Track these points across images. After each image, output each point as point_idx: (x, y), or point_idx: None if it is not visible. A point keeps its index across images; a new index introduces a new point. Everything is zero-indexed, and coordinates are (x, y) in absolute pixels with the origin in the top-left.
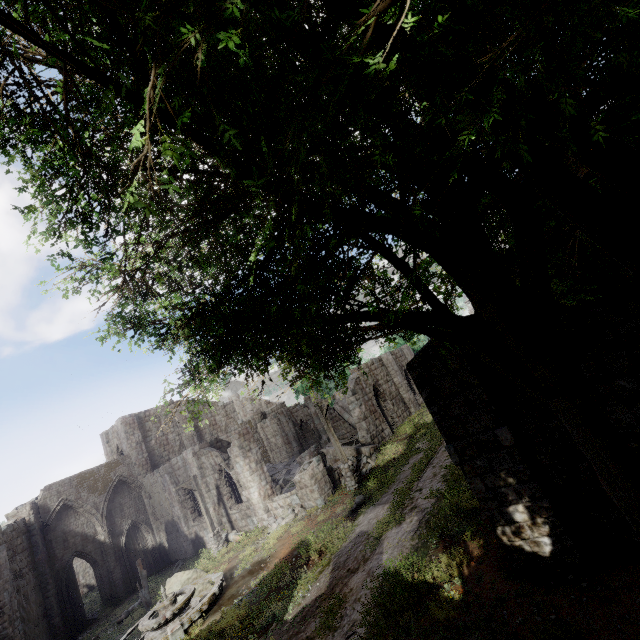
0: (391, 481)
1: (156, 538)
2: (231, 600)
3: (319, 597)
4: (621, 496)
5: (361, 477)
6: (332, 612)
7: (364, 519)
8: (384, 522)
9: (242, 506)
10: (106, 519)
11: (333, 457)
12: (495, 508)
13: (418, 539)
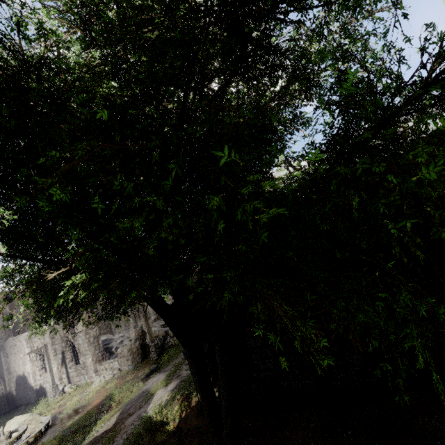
0: (176, 356)
1: (7, 388)
2: (52, 434)
3: (105, 431)
4: (198, 390)
5: (161, 352)
6: (109, 440)
7: (150, 381)
8: (160, 384)
9: (79, 367)
10: None
11: None
12: None
13: (171, 396)
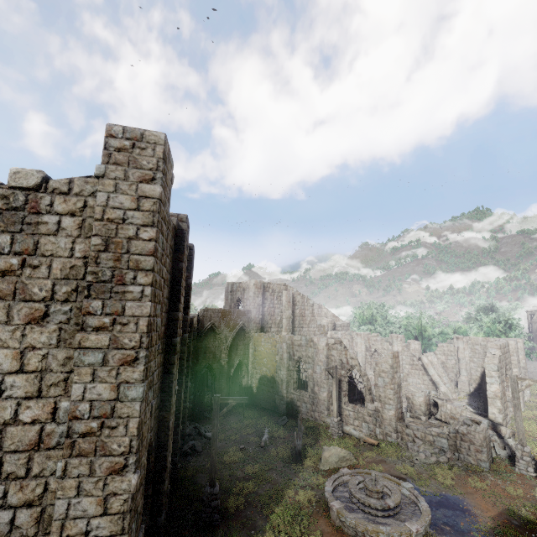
0: None
1: (248, 381)
2: (456, 531)
3: None
4: None
5: (535, 467)
6: None
7: None
8: None
9: (361, 409)
10: (227, 350)
11: (450, 413)
12: None
13: None
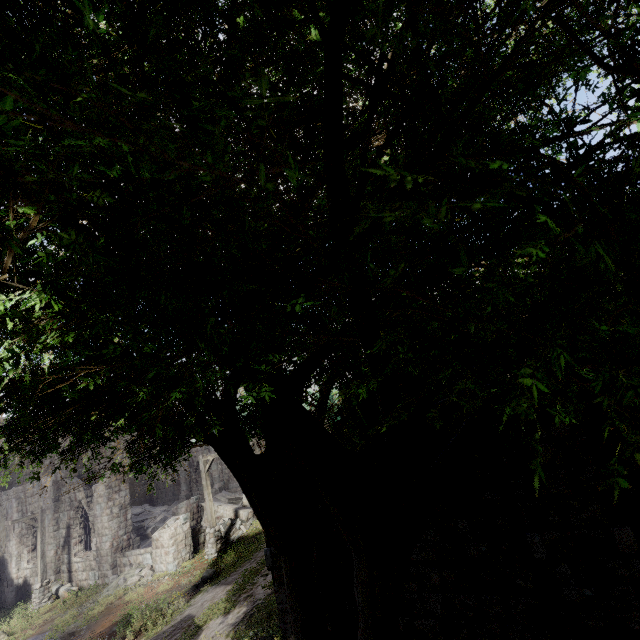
0: (247, 558)
1: None
2: None
3: None
4: None
5: (224, 545)
6: None
7: (200, 599)
8: (215, 608)
9: (89, 555)
10: None
11: None
12: (289, 622)
13: (232, 636)
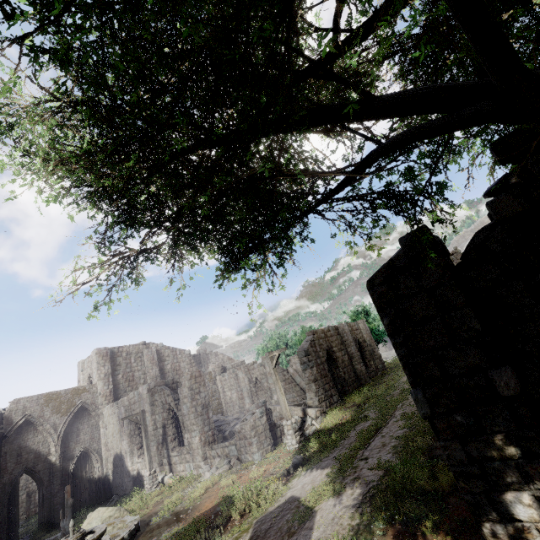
0: (334, 445)
1: (103, 469)
2: None
3: None
4: None
5: (303, 437)
6: None
7: (298, 482)
8: (320, 490)
9: (183, 449)
10: (61, 441)
11: (279, 415)
12: (482, 491)
13: (359, 519)
